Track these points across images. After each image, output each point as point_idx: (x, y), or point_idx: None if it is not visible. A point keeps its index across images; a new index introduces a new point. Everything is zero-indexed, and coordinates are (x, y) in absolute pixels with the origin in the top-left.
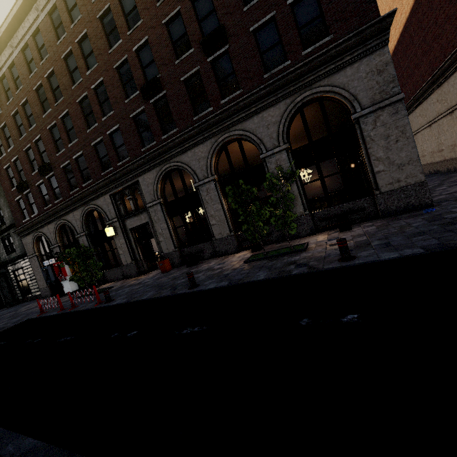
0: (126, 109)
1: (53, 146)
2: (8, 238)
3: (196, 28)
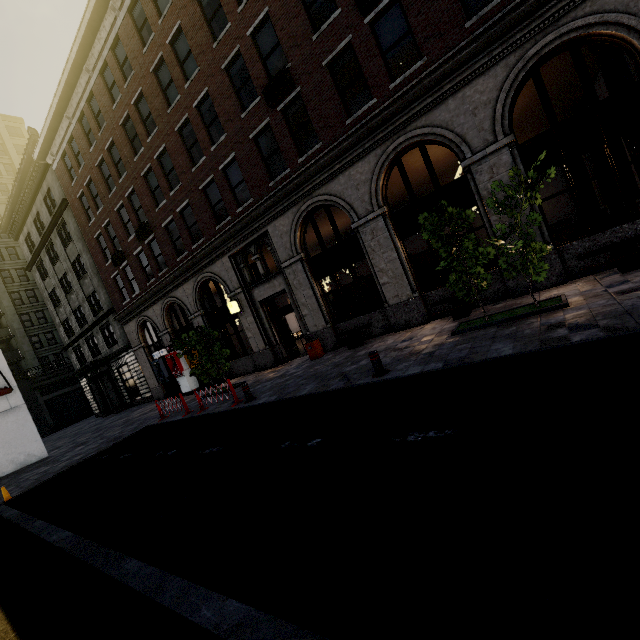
0: (243, 128)
1: (151, 199)
2: (108, 327)
3: None
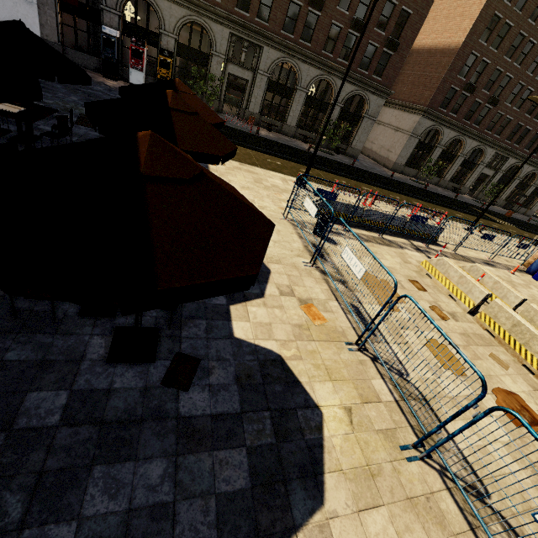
0: None
1: None
2: None
3: (357, 4)
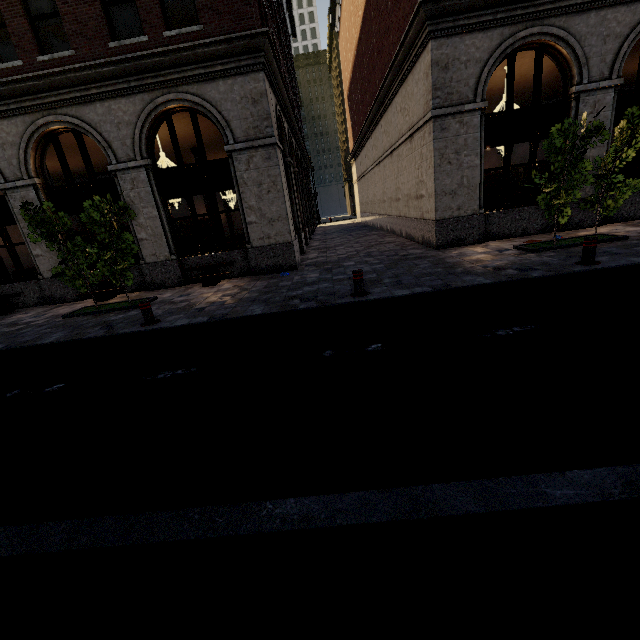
0: None
1: None
2: None
3: None
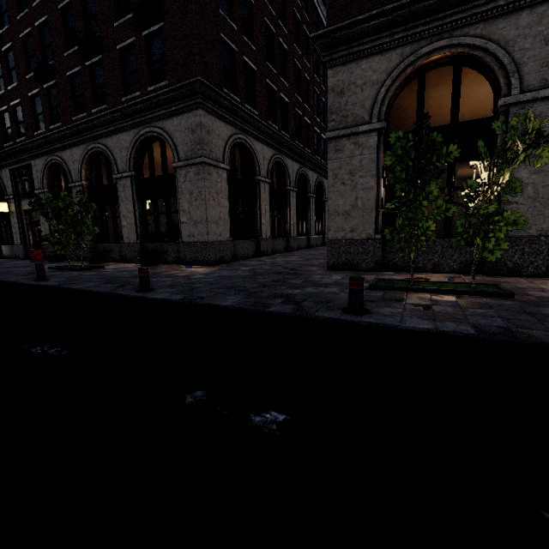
0: (27, 86)
1: None
2: None
3: (82, 25)
